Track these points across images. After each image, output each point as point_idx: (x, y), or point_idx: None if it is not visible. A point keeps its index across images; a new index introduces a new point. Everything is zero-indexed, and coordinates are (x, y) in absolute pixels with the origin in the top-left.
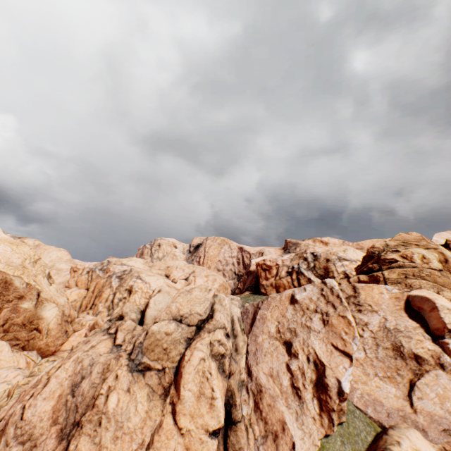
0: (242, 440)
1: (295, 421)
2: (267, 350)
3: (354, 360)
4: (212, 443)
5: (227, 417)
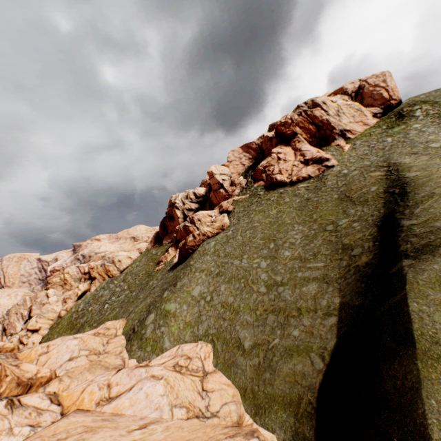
0: (9, 330)
1: (19, 323)
2: (13, 316)
3: (34, 309)
4: (0, 331)
5: (6, 329)
